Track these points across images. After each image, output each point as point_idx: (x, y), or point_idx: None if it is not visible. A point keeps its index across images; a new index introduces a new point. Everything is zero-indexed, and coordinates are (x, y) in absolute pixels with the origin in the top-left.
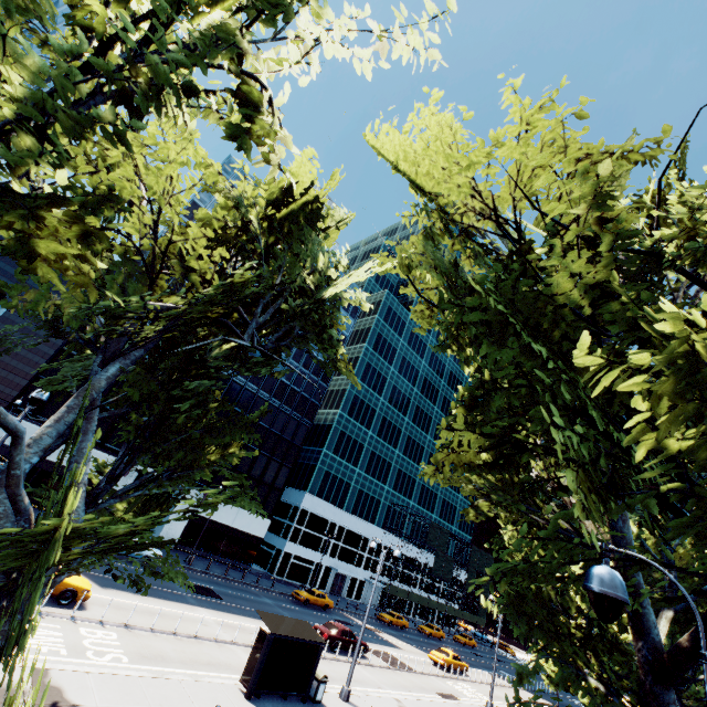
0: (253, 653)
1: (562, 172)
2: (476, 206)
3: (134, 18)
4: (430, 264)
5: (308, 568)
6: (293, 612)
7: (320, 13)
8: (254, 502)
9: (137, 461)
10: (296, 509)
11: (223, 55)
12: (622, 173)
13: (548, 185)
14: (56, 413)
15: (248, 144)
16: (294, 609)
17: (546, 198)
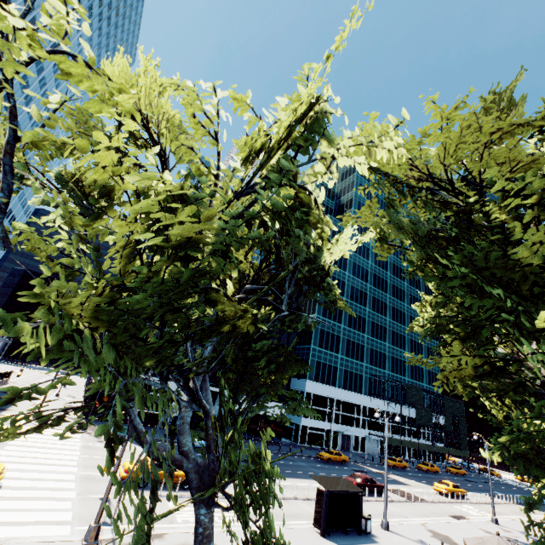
0: (317, 505)
1: (481, 143)
2: (415, 175)
3: (241, 188)
4: (395, 229)
5: (321, 434)
6: (322, 469)
7: (330, 141)
8: (310, 410)
9: (237, 400)
10: (302, 393)
11: (282, 184)
12: (518, 103)
13: (471, 152)
14: (191, 383)
15: (308, 230)
16: (322, 467)
17: (471, 160)
